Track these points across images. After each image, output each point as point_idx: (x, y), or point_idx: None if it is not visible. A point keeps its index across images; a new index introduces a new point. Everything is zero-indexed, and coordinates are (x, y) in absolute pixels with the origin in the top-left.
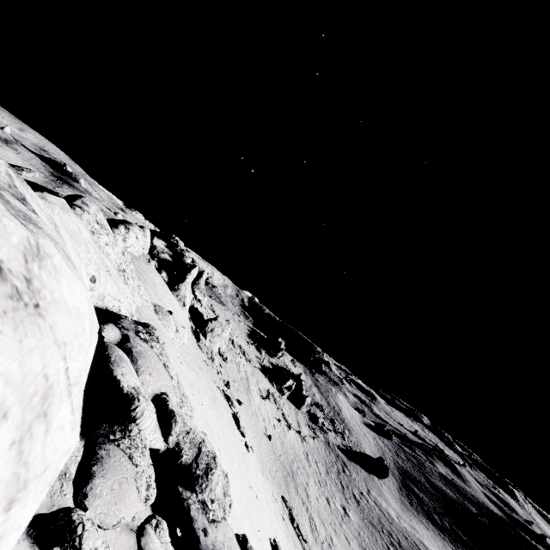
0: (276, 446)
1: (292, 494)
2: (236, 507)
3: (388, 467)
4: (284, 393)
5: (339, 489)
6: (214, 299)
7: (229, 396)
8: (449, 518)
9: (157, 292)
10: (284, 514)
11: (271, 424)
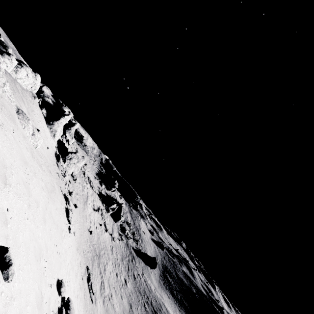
0: (93, 238)
1: (95, 267)
2: (20, 237)
3: (157, 263)
4: (109, 211)
5: (126, 270)
6: (80, 147)
7: (68, 198)
8: (181, 293)
9: (32, 115)
10: (84, 276)
11: (95, 226)
